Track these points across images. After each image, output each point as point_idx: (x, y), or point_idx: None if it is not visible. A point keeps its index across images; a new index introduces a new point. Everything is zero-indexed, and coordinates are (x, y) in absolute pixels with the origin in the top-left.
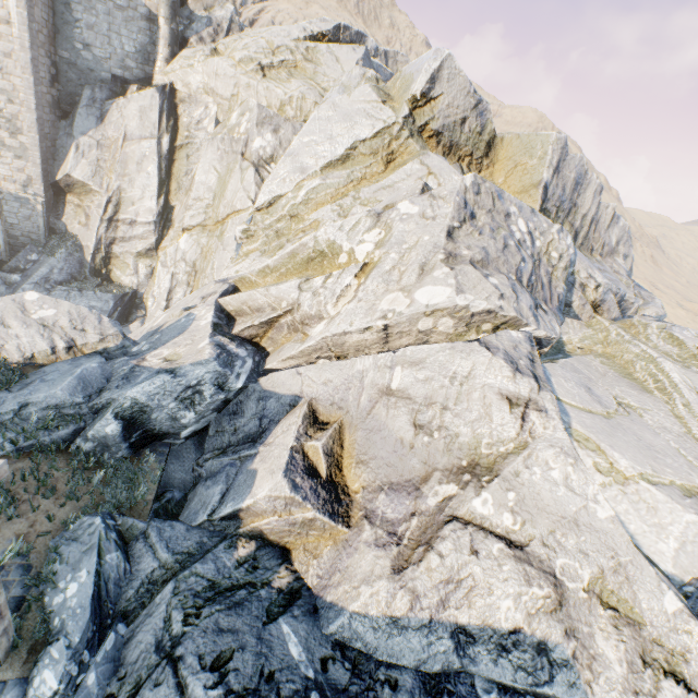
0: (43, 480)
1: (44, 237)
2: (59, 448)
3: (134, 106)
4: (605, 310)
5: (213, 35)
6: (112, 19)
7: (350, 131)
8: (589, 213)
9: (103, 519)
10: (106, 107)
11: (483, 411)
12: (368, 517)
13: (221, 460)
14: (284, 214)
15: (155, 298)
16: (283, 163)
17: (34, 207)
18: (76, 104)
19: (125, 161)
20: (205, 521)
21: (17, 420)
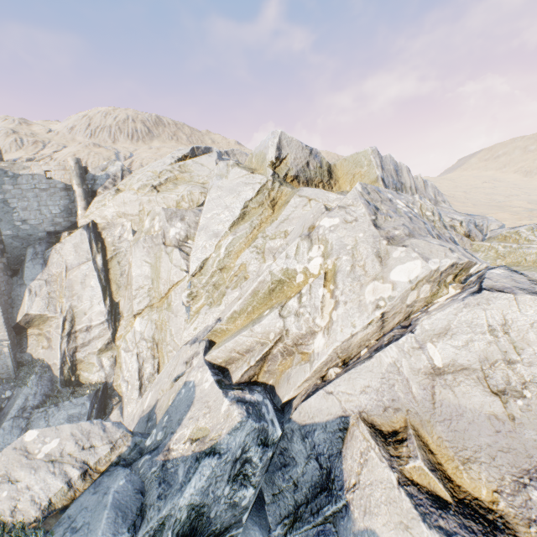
0: None
1: (13, 372)
2: None
3: (69, 245)
4: (474, 236)
5: (112, 182)
6: (40, 198)
7: (238, 198)
8: (411, 185)
9: None
10: (47, 254)
11: None
12: None
13: (303, 531)
14: (214, 270)
15: (127, 381)
16: (198, 236)
17: (1, 352)
18: (23, 261)
19: (71, 285)
20: None
21: None
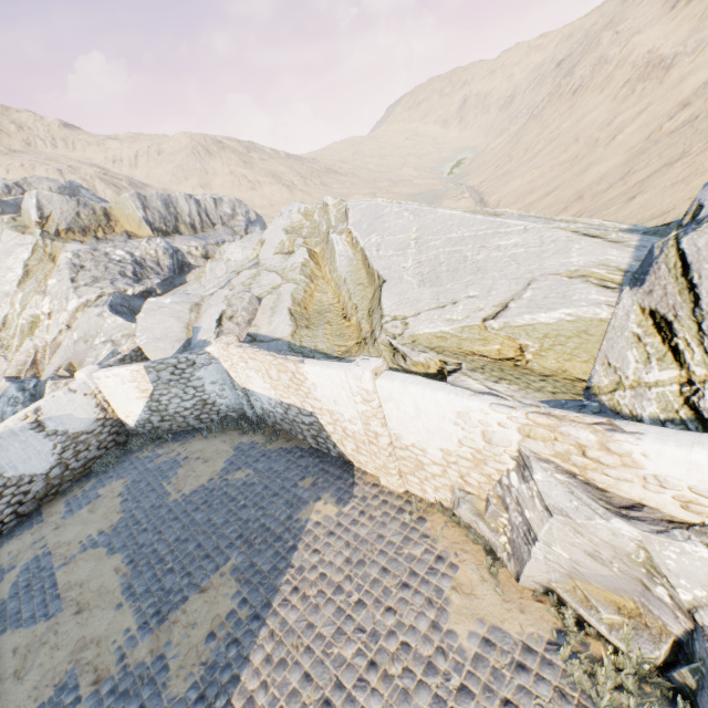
0: None
1: None
2: None
3: None
4: (214, 254)
5: None
6: None
7: (17, 259)
8: (193, 211)
9: None
10: None
11: (96, 323)
12: None
13: None
14: (17, 323)
15: None
16: None
17: None
18: None
19: None
20: None
21: None
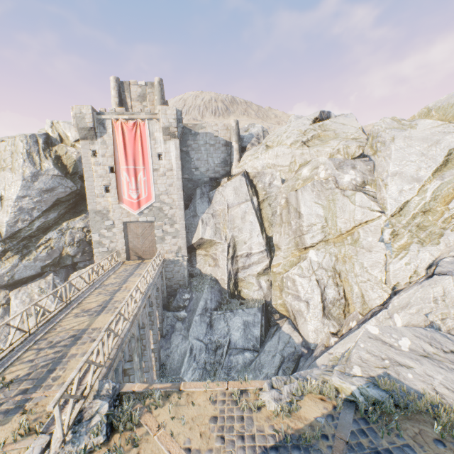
0: None
1: (187, 281)
2: None
3: (229, 188)
4: None
5: (256, 140)
6: (208, 151)
7: (437, 146)
8: None
9: None
10: (211, 195)
11: None
12: None
13: None
14: (415, 212)
15: (307, 302)
16: (392, 181)
17: (181, 264)
18: (192, 199)
19: (232, 220)
20: None
21: None
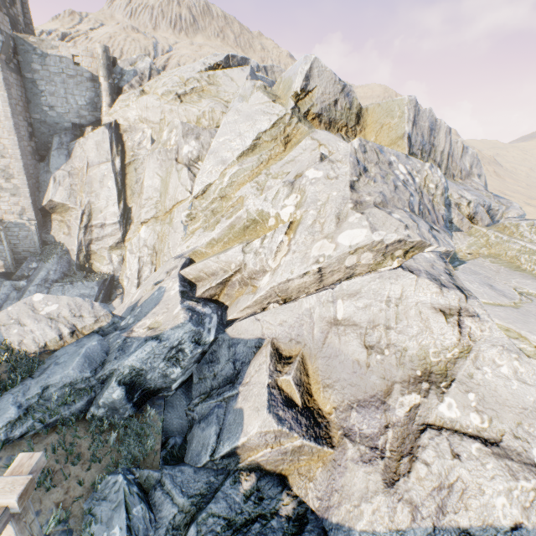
0: (69, 449)
1: (39, 249)
2: (78, 418)
3: (91, 142)
4: (479, 219)
5: (139, 81)
6: (67, 85)
7: (253, 127)
8: (445, 149)
9: (124, 476)
10: (71, 147)
11: (423, 325)
12: (347, 435)
13: (209, 403)
14: (215, 197)
15: (128, 278)
16: (207, 160)
17: (29, 229)
18: (50, 149)
19: (91, 182)
20: (208, 462)
21: (42, 401)
